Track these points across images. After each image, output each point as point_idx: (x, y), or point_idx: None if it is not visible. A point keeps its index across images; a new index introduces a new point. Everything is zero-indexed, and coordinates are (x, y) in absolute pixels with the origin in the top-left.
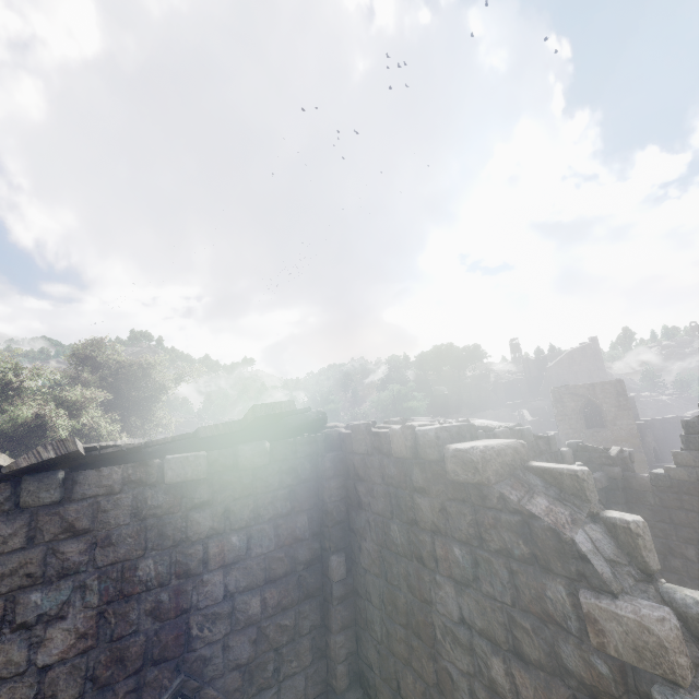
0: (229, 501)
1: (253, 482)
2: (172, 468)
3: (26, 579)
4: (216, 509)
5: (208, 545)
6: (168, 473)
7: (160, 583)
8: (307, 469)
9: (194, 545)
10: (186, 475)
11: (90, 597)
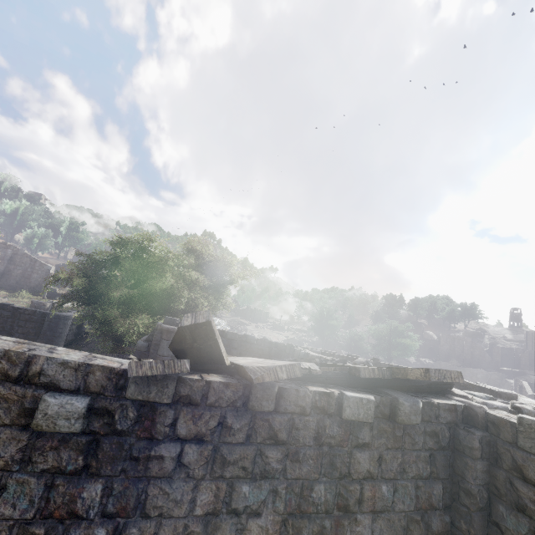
0: (383, 449)
1: (403, 436)
2: (349, 405)
3: (242, 471)
4: (373, 453)
5: (363, 486)
6: (346, 410)
7: (326, 510)
8: (446, 436)
9: (354, 483)
10: (358, 416)
11: (278, 504)
